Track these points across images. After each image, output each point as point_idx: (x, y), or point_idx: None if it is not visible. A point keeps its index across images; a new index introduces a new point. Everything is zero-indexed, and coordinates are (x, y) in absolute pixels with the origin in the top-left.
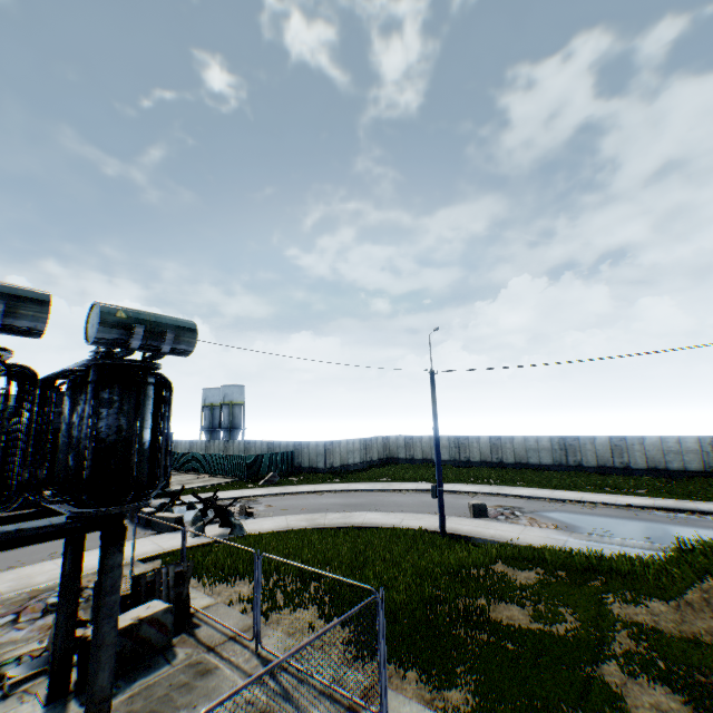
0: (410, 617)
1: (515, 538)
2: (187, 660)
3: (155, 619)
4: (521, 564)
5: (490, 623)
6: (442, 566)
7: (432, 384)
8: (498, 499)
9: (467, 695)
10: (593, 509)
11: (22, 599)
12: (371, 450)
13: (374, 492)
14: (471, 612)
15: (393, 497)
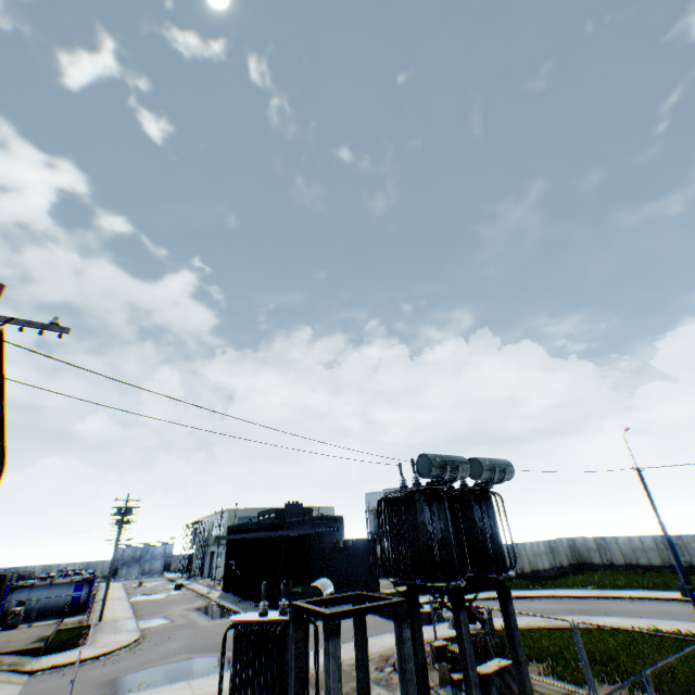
0: None
1: None
2: None
3: (508, 669)
4: None
5: None
6: None
7: (641, 481)
8: None
9: None
10: None
11: (379, 659)
12: (557, 553)
13: (591, 599)
14: None
15: (618, 603)
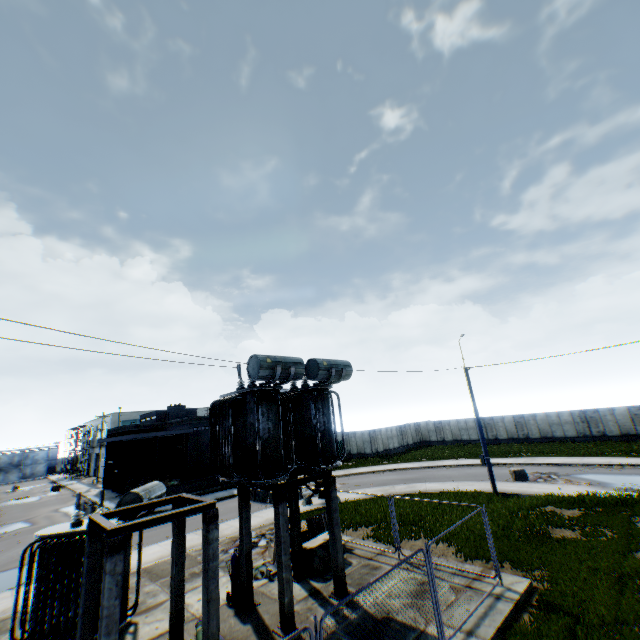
0: (494, 536)
1: (555, 493)
2: (360, 563)
3: None
4: (565, 505)
5: (551, 538)
6: (505, 509)
7: (467, 378)
8: (533, 468)
9: (546, 572)
10: (620, 470)
11: (228, 542)
12: (406, 435)
13: (423, 469)
14: (535, 533)
15: (440, 471)
